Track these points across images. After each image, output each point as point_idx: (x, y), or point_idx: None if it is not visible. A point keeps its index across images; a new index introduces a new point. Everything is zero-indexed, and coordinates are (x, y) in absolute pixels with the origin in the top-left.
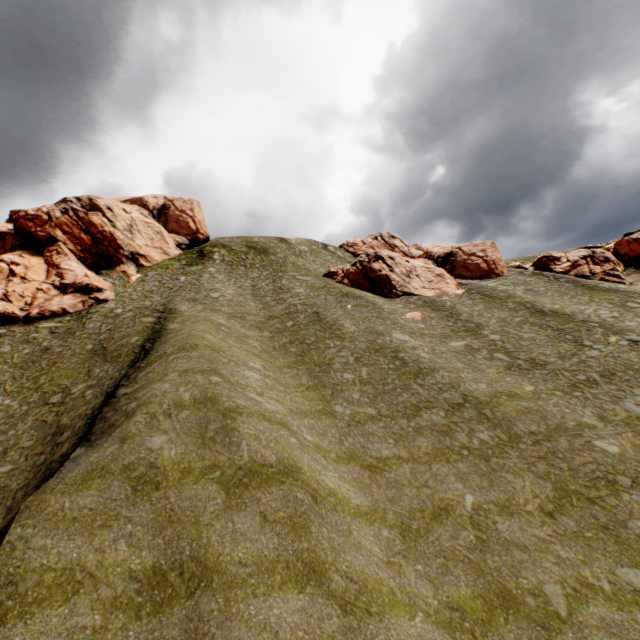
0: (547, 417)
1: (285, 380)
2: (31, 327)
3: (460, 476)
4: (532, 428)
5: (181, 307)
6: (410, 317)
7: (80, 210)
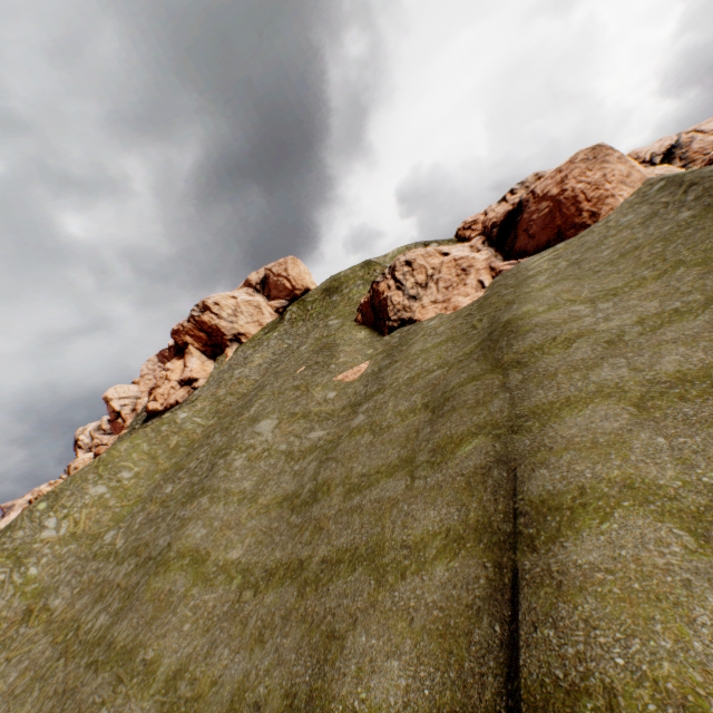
0: (155, 624)
1: (137, 490)
2: (160, 418)
3: (30, 666)
4: (121, 636)
5: (204, 394)
6: (341, 377)
7: (196, 315)
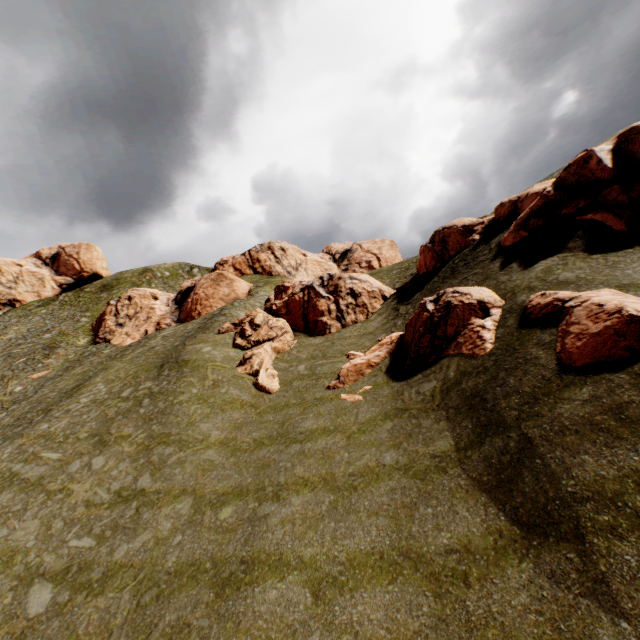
0: None
1: None
2: None
3: None
4: None
5: None
6: (36, 376)
7: None
